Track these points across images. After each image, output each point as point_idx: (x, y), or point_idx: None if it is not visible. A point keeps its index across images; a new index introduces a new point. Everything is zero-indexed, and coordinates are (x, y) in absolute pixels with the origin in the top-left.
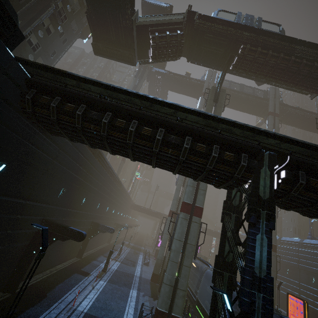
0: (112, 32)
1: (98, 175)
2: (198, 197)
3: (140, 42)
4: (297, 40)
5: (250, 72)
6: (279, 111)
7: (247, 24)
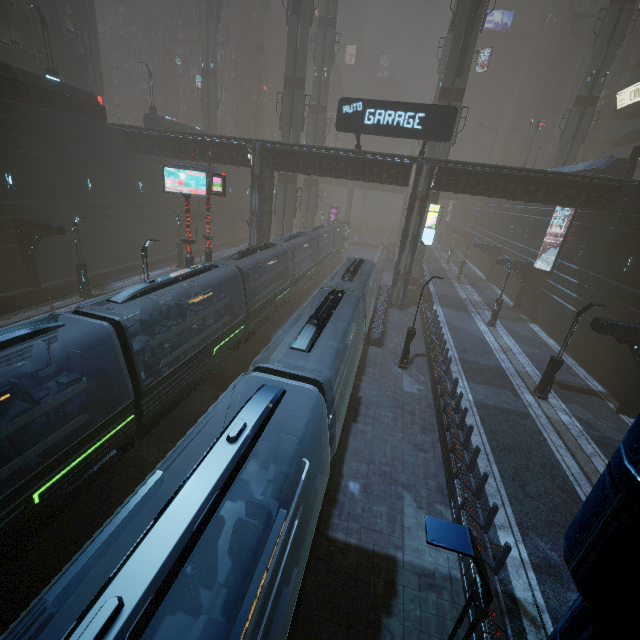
0: None
1: None
2: None
3: None
4: None
5: None
6: None
7: None
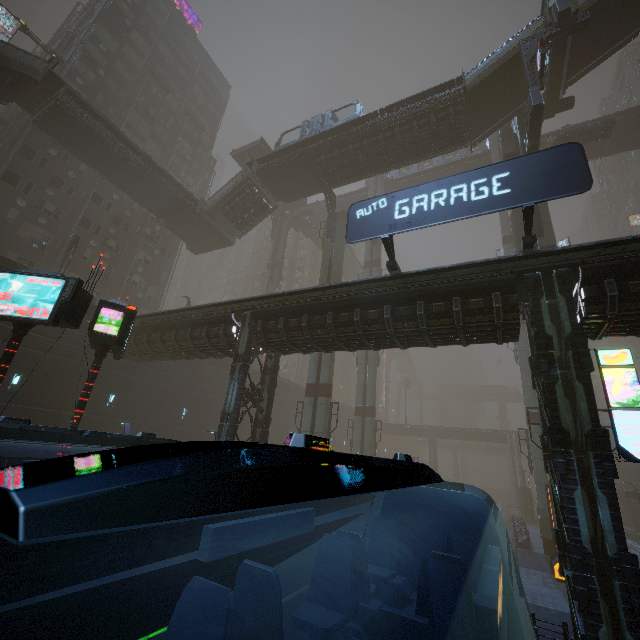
0: (194, 229)
1: None
2: (321, 373)
3: (221, 222)
4: (373, 113)
5: (351, 178)
6: None
7: (307, 136)
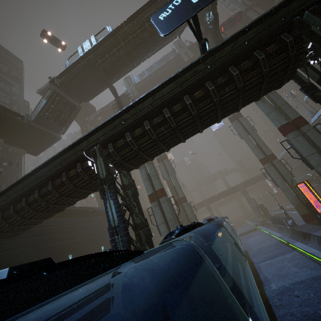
0: (28, 137)
1: (99, 224)
2: (154, 184)
3: (46, 125)
4: (120, 25)
5: (121, 70)
6: (197, 51)
7: (85, 52)
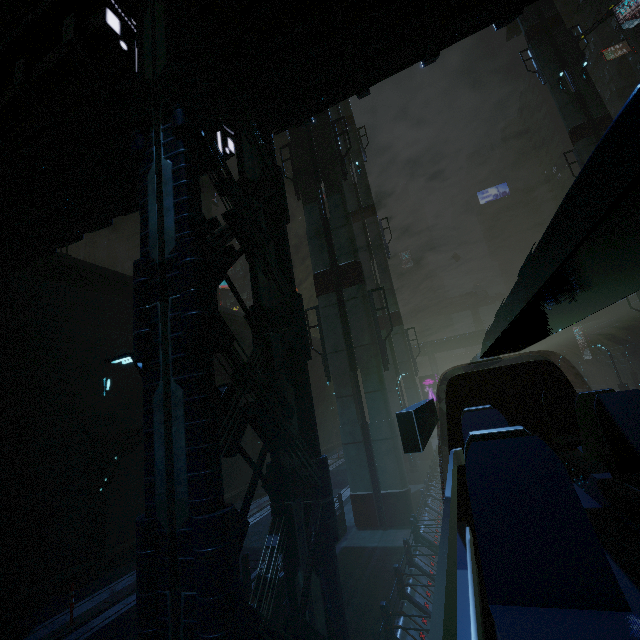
0: None
1: None
2: (336, 248)
3: None
4: None
5: None
6: None
7: None
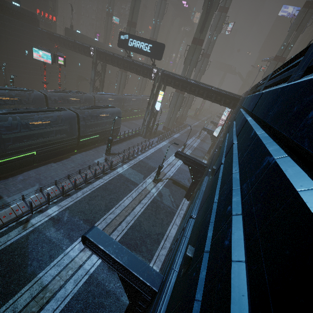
0: None
1: None
2: None
3: None
4: None
5: None
6: None
7: None
